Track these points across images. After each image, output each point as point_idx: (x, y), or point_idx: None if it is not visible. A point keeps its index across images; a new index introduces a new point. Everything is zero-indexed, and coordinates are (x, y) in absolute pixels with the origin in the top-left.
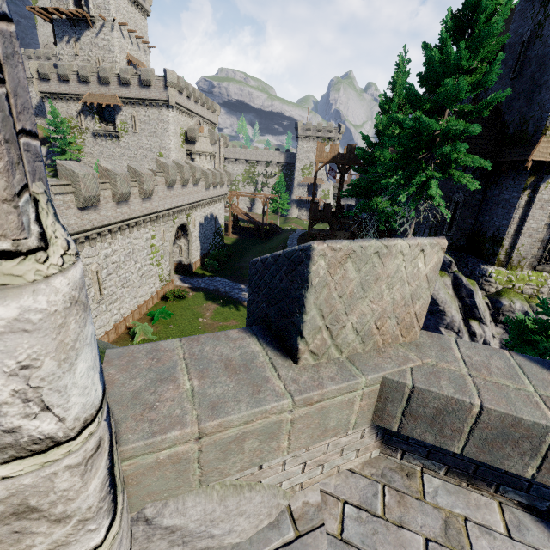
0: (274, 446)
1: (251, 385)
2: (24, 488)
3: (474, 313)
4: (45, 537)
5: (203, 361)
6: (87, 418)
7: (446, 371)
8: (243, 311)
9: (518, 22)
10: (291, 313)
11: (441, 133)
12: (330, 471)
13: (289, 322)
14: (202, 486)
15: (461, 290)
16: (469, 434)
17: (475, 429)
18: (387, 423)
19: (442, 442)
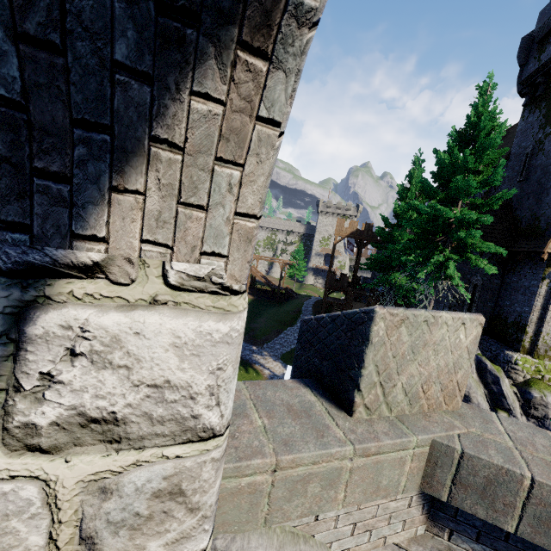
0: (332, 495)
1: (314, 429)
2: (184, 470)
3: (502, 402)
4: (178, 525)
5: (268, 403)
6: (228, 421)
7: (492, 442)
8: (253, 374)
9: (521, 138)
10: (349, 367)
11: (457, 222)
12: (376, 541)
13: (345, 376)
14: (265, 527)
15: (486, 375)
16: (522, 510)
17: (528, 504)
18: (436, 491)
19: (494, 517)
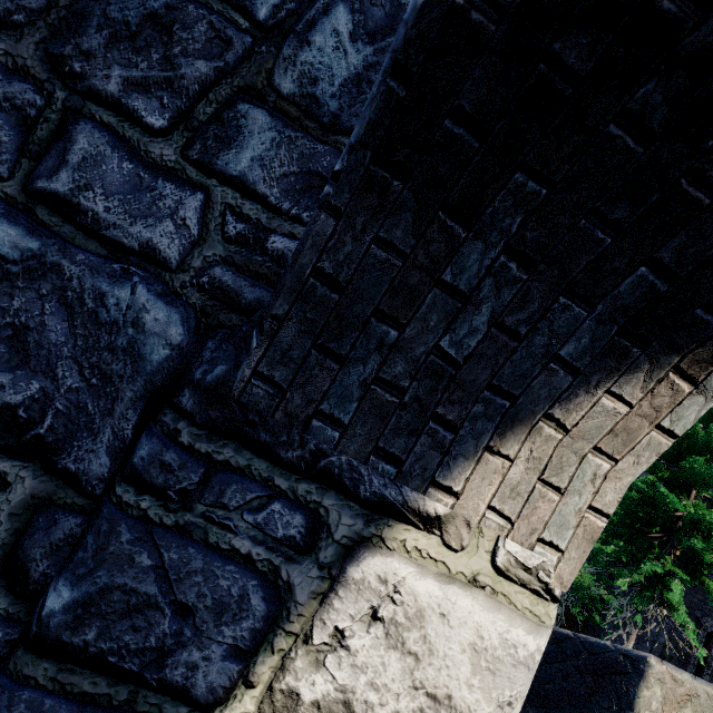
0: None
1: None
2: None
3: None
4: None
5: None
6: None
7: None
8: None
9: None
10: None
11: (688, 519)
12: None
13: None
14: None
15: None
16: None
17: None
18: None
19: None
